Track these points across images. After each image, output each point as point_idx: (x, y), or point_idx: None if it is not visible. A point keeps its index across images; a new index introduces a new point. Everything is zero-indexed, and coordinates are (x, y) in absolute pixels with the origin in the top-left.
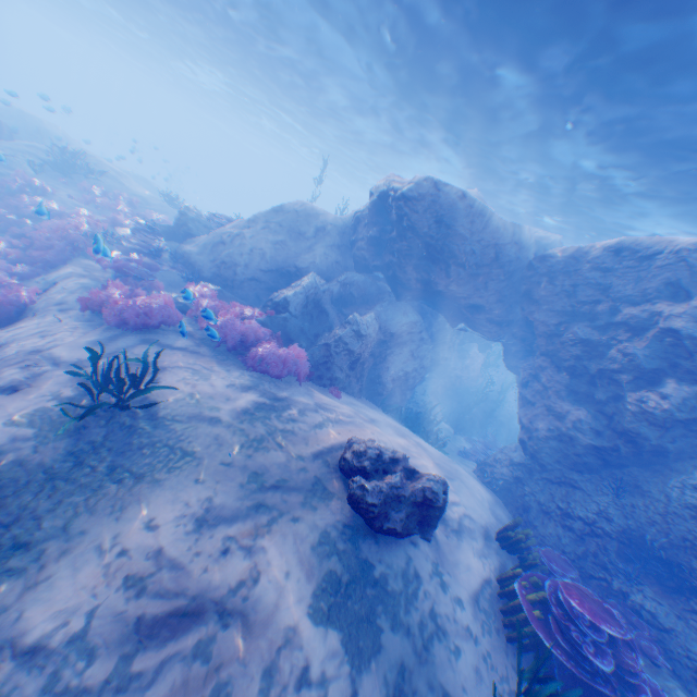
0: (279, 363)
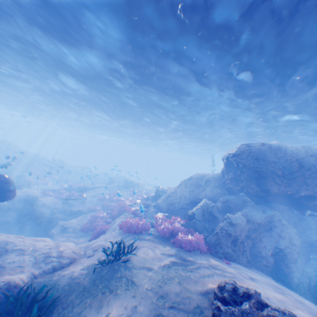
0: (187, 242)
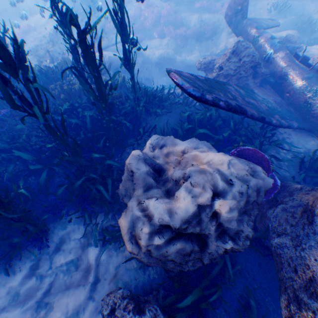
0: None
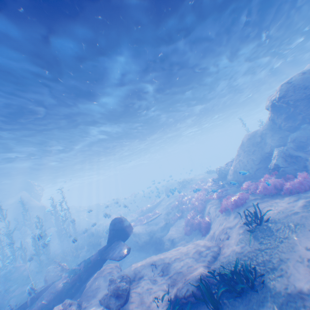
0: (298, 184)
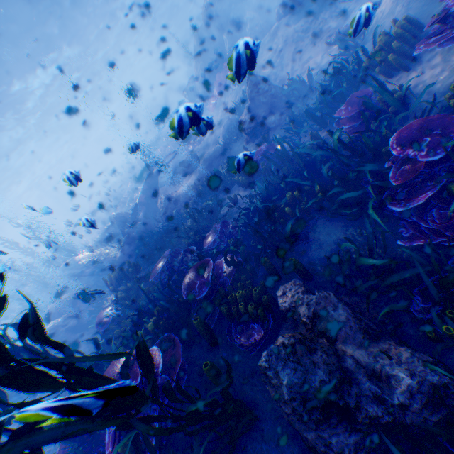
0: None
